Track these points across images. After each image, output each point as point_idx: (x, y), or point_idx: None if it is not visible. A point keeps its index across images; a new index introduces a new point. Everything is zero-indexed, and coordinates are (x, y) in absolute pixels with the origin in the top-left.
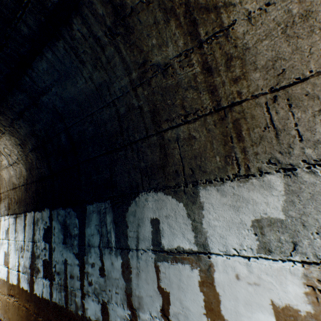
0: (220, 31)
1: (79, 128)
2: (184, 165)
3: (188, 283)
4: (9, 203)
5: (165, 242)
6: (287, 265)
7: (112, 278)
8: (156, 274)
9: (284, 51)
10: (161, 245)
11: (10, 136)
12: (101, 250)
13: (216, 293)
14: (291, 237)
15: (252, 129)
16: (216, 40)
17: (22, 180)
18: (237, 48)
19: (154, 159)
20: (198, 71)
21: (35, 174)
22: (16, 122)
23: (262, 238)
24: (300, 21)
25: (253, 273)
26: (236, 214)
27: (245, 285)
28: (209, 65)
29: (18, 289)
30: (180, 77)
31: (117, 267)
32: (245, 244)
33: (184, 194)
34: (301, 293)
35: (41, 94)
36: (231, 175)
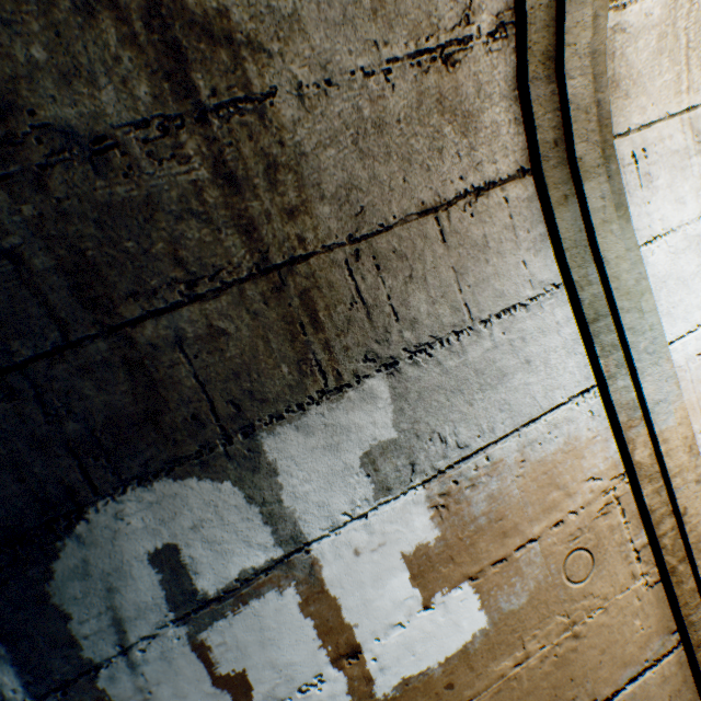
0: (247, 100)
1: None
2: (213, 399)
3: (280, 622)
4: None
5: (207, 581)
6: (410, 496)
7: None
8: (203, 661)
9: (359, 177)
10: (198, 595)
11: None
12: None
13: (332, 600)
14: (408, 458)
15: (334, 307)
16: (241, 118)
17: None
18: (287, 149)
19: (116, 402)
20: (205, 177)
21: None
22: None
23: (378, 477)
24: (374, 132)
25: (375, 532)
26: (337, 457)
27: (369, 556)
28: (232, 170)
29: None
30: (155, 183)
31: None
32: (358, 496)
33: (230, 460)
34: (428, 520)
35: None
36: (316, 393)
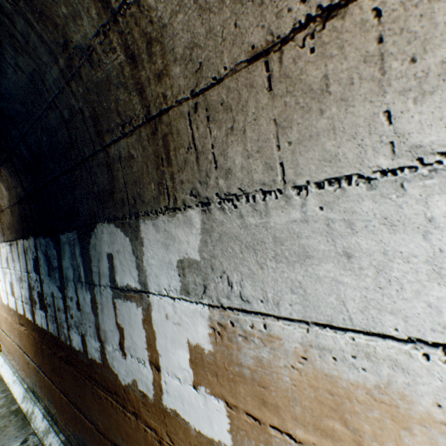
0: None
1: (35, 137)
2: (128, 193)
3: (135, 320)
4: (2, 228)
5: (118, 279)
6: (199, 308)
7: (85, 313)
8: (114, 311)
9: (199, 34)
10: (116, 282)
11: None
12: (75, 284)
13: (153, 331)
14: (203, 280)
15: (178, 150)
16: (130, 11)
17: (6, 202)
18: (154, 25)
19: (104, 183)
20: (123, 60)
21: (15, 195)
22: None
23: (184, 280)
24: None
25: (177, 313)
26: (167, 253)
27: (172, 324)
28: (133, 52)
29: (25, 319)
30: (108, 68)
31: (88, 302)
32: (172, 284)
33: (130, 227)
34: (207, 334)
35: None
36: (164, 207)
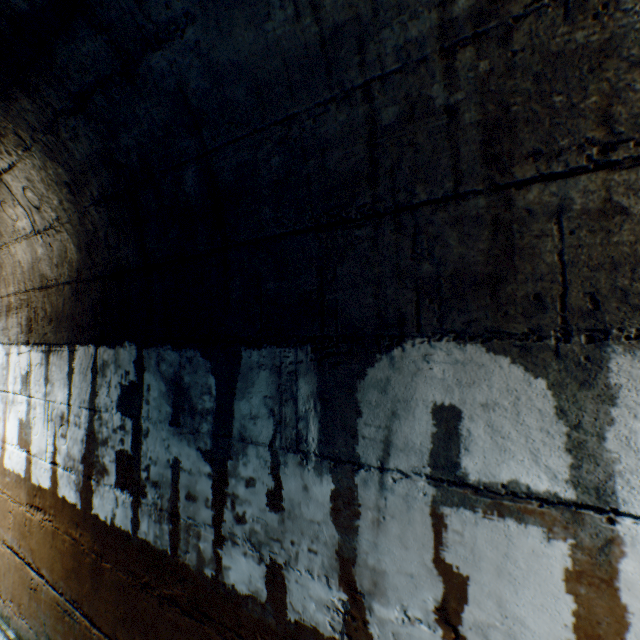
0: None
1: (243, 156)
2: (568, 284)
3: (530, 568)
4: (30, 318)
5: (472, 464)
6: None
7: (301, 519)
8: (434, 532)
9: None
10: (458, 470)
11: (45, 158)
12: (275, 454)
13: (618, 605)
14: None
15: None
16: None
17: (65, 272)
18: None
19: (469, 258)
20: None
21: (102, 262)
22: (66, 121)
23: None
24: None
25: None
26: None
27: None
28: None
29: (53, 498)
30: (625, 21)
31: (318, 498)
32: None
33: (556, 358)
34: None
35: (151, 44)
36: None
